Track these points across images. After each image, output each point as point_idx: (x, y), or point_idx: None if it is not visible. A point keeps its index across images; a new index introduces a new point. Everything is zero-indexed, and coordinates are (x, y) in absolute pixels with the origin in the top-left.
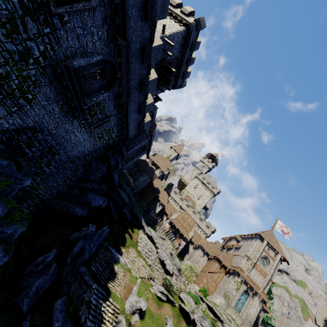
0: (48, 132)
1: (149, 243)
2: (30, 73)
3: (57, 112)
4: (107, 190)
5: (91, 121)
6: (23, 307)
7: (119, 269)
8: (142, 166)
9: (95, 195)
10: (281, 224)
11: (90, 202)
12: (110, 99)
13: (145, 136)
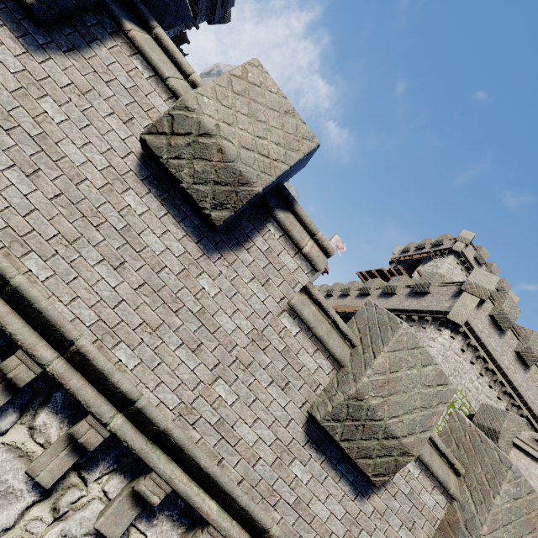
0: None
1: None
2: None
3: None
4: None
5: None
6: None
7: None
8: None
9: None
10: (338, 239)
11: None
12: None
13: None
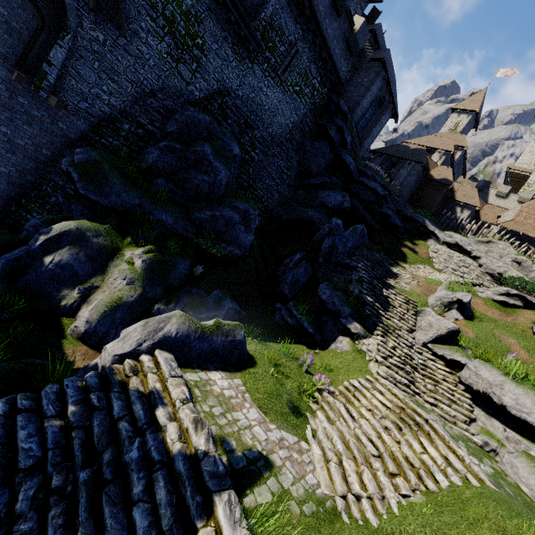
0: (234, 95)
1: (457, 255)
2: (188, 6)
3: (231, 57)
4: (343, 185)
5: (274, 63)
6: (285, 291)
7: (402, 272)
8: (396, 154)
9: (328, 191)
10: None
11: (323, 201)
12: (283, 8)
13: (372, 73)
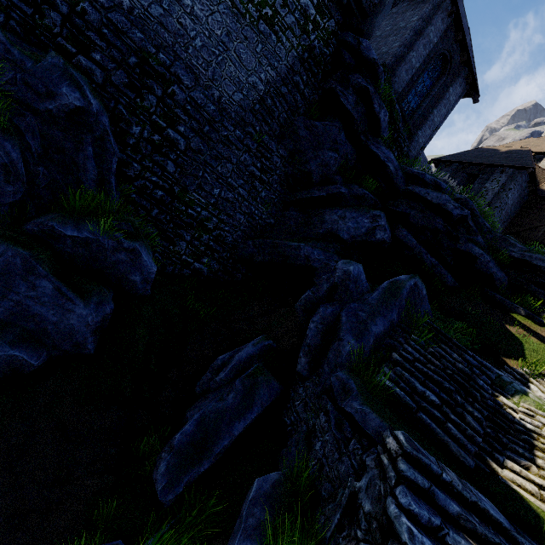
0: (107, 1)
1: None
2: None
3: None
4: (374, 199)
5: None
6: (157, 479)
7: (541, 418)
8: (475, 160)
9: (343, 210)
10: None
11: (333, 229)
12: None
13: (426, 5)
